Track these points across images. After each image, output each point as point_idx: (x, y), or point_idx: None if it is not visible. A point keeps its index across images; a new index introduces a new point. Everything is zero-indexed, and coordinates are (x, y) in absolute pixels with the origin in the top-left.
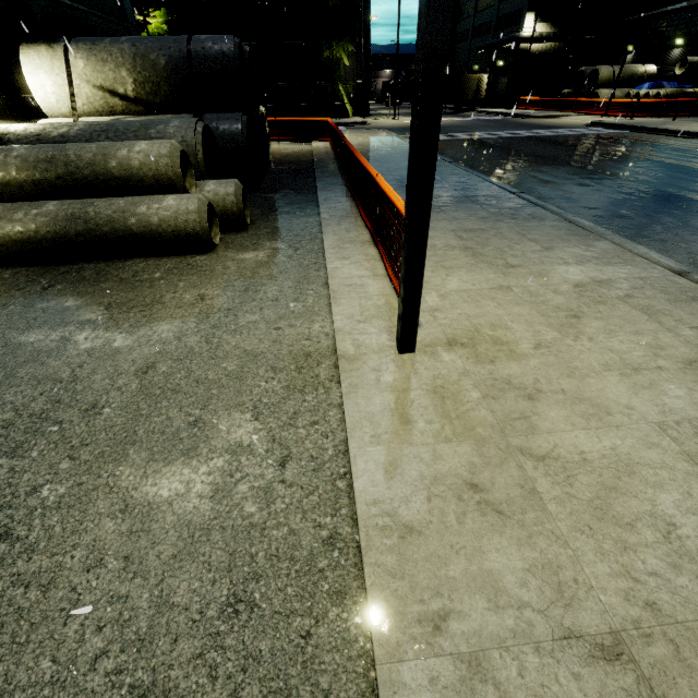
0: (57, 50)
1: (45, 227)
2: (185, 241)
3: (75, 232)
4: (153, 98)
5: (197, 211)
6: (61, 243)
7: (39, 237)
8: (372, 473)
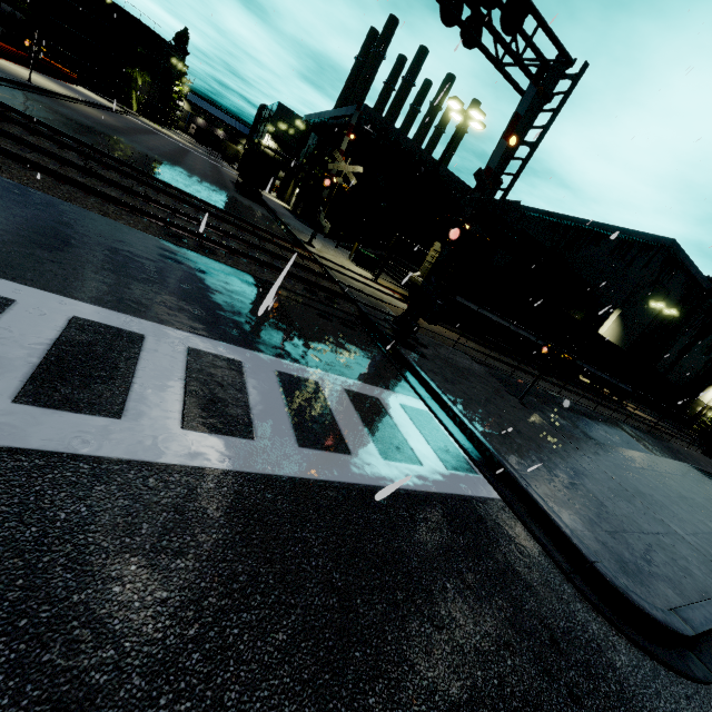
0: None
1: None
2: None
3: None
4: None
5: None
6: None
7: None
8: None
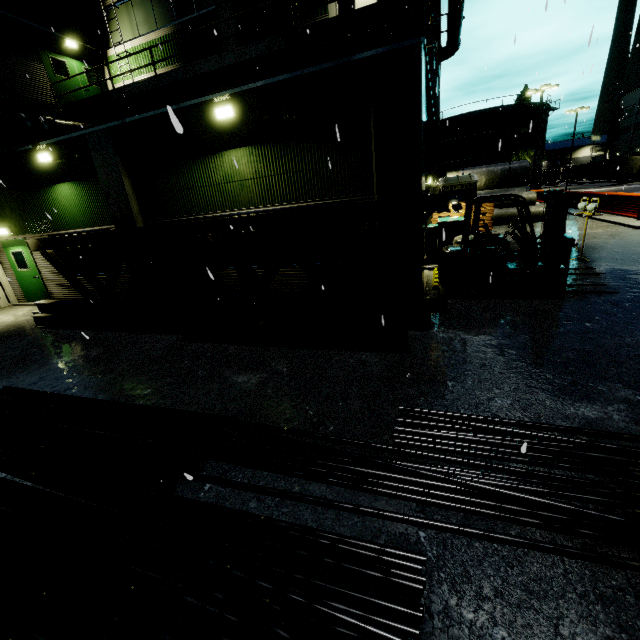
0: (459, 173)
1: (495, 215)
2: (537, 218)
3: (503, 216)
4: (490, 184)
5: (544, 208)
6: (497, 219)
7: (492, 218)
8: (639, 225)
